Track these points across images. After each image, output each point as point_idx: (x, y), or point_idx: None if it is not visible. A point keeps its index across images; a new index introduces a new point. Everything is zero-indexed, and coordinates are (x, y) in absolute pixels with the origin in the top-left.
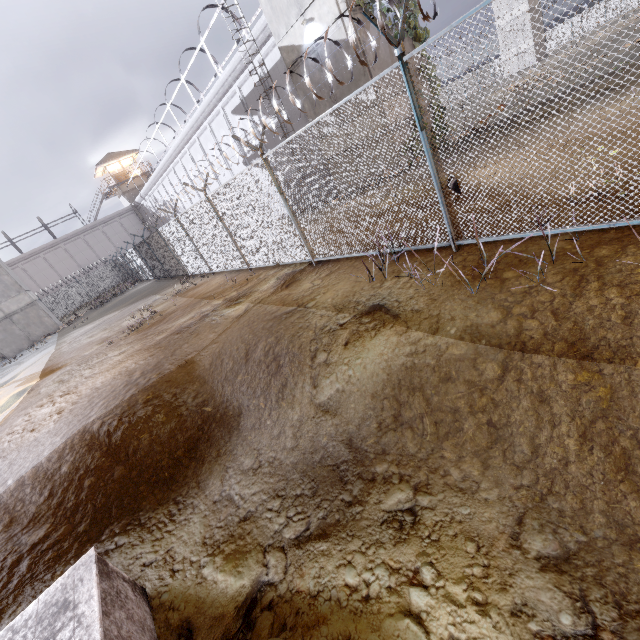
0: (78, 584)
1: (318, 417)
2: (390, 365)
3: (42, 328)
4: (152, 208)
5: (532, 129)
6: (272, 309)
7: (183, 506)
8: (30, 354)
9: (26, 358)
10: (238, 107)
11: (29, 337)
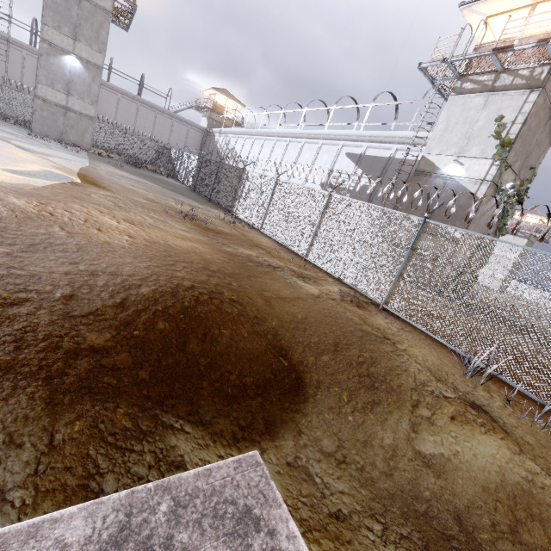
0: (259, 495)
1: (418, 464)
2: (504, 474)
3: (78, 138)
4: (219, 143)
5: (547, 349)
6: (354, 318)
7: (247, 439)
8: (59, 147)
9: (55, 147)
10: (354, 155)
11: (63, 134)
